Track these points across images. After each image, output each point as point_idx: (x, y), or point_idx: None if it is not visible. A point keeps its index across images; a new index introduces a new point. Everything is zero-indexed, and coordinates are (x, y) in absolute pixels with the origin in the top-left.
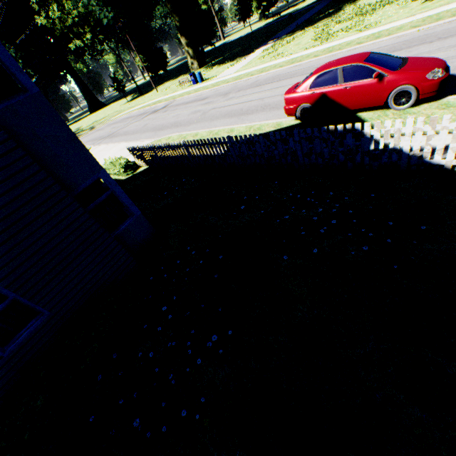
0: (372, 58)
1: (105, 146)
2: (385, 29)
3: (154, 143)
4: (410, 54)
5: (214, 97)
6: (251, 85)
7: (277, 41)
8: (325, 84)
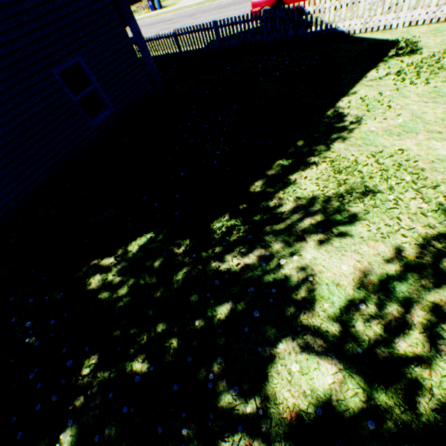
0: None
1: None
2: None
3: None
4: None
5: (179, 18)
6: (215, 8)
7: None
8: None
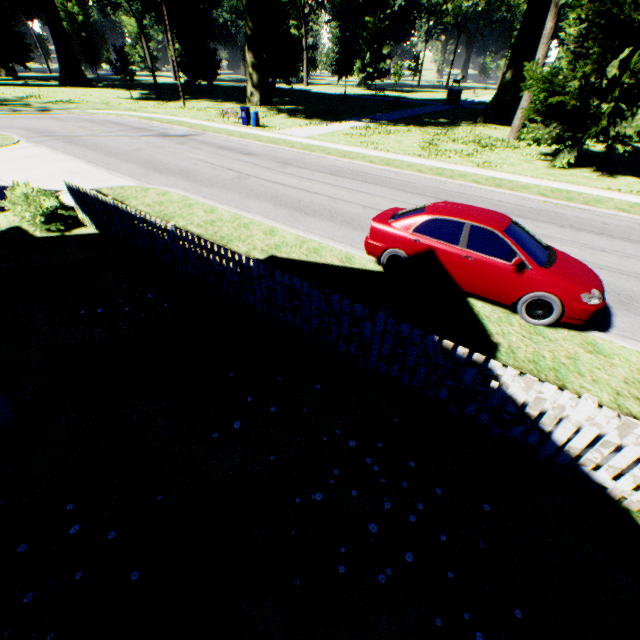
0: (514, 229)
1: (47, 152)
2: (508, 179)
3: (134, 190)
4: (538, 231)
5: (265, 158)
6: (325, 168)
7: (374, 124)
8: (440, 236)
